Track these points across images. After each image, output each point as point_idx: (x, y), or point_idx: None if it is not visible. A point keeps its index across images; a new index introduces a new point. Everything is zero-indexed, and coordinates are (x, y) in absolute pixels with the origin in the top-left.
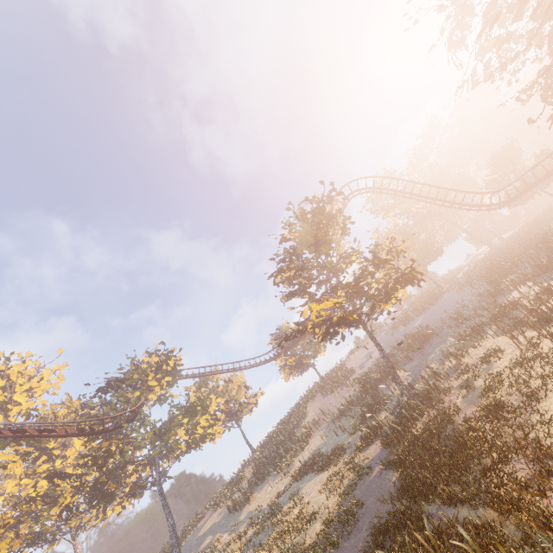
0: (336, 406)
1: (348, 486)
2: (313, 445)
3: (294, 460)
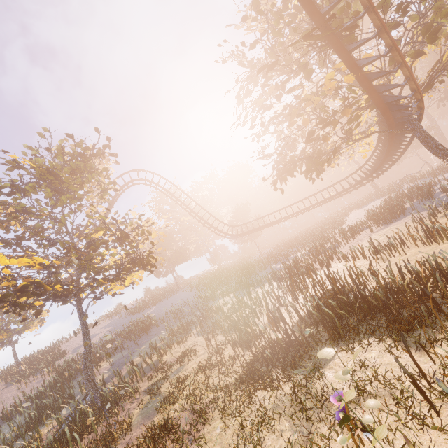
0: (10, 404)
1: None
2: None
3: None
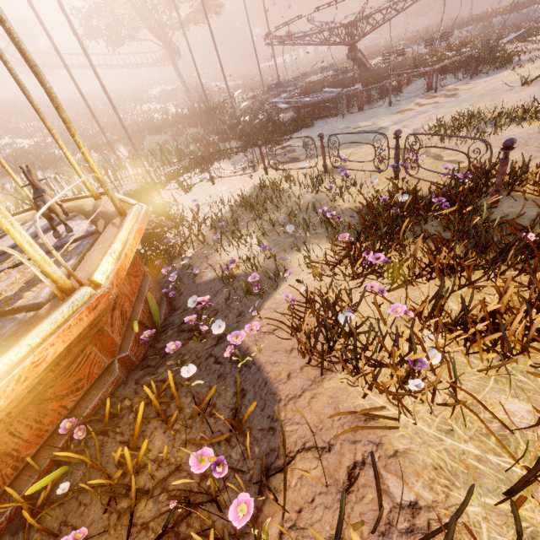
0: None
1: None
2: None
3: None
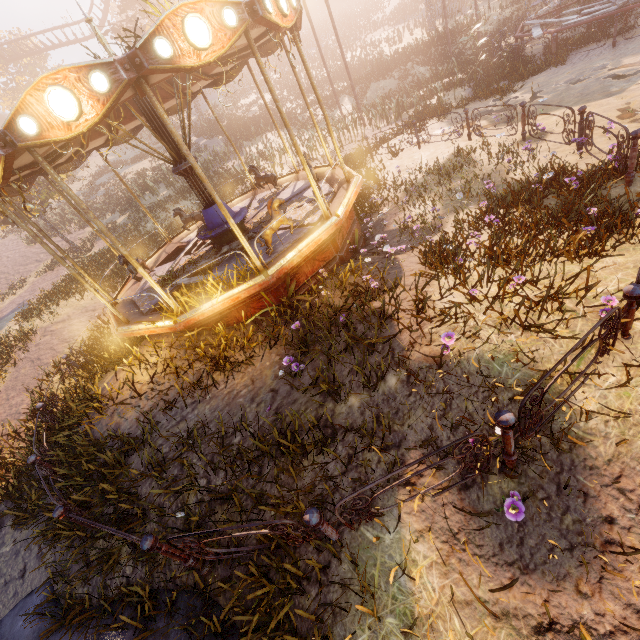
0: None
1: None
2: (97, 163)
3: (76, 175)
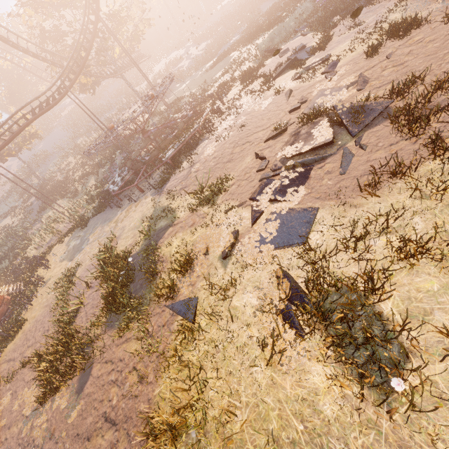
0: None
1: (25, 210)
2: None
3: None
